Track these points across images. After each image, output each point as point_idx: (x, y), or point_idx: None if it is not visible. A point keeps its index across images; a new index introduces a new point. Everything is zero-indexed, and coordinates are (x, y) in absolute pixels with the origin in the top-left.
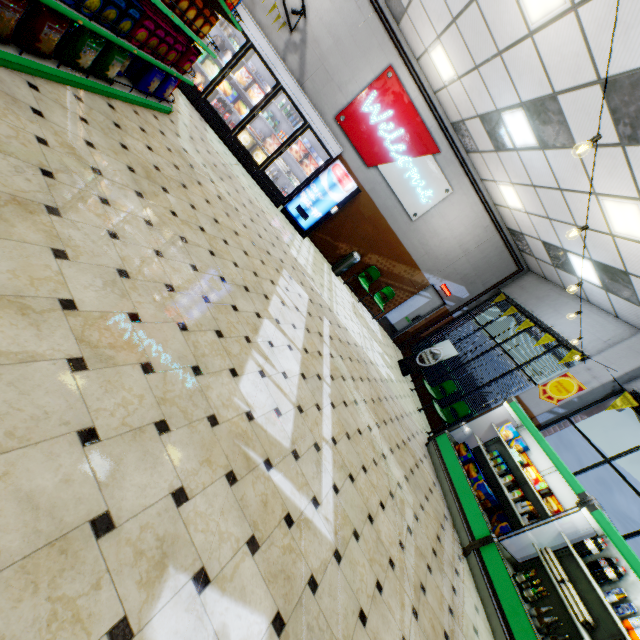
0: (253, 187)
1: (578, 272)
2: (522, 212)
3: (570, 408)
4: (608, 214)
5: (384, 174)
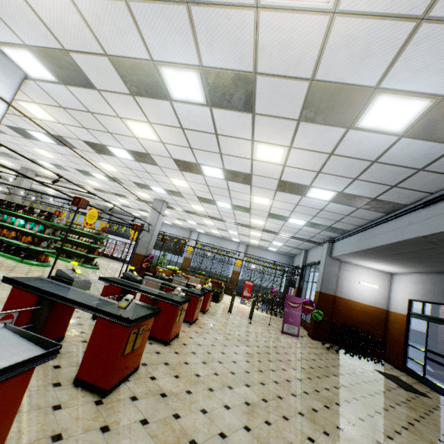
0: None
1: (51, 193)
2: None
3: (68, 218)
4: (48, 189)
5: None
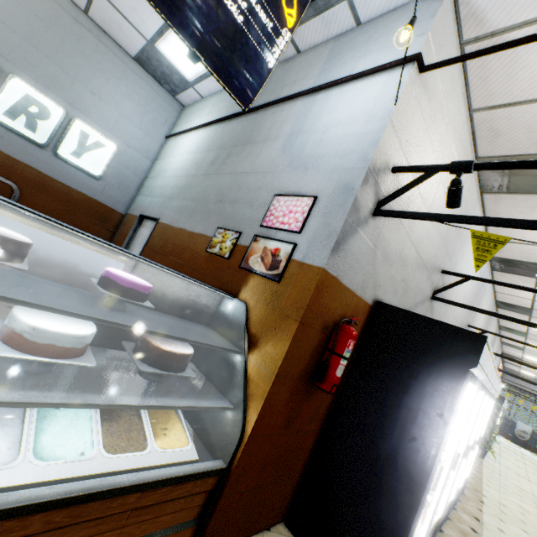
0: (508, 448)
1: None
2: (531, 375)
3: None
4: None
5: None
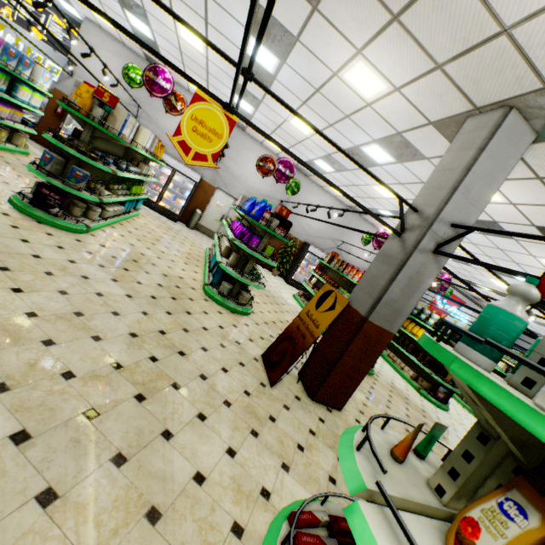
0: None
1: None
2: None
3: None
4: None
5: (447, 319)
